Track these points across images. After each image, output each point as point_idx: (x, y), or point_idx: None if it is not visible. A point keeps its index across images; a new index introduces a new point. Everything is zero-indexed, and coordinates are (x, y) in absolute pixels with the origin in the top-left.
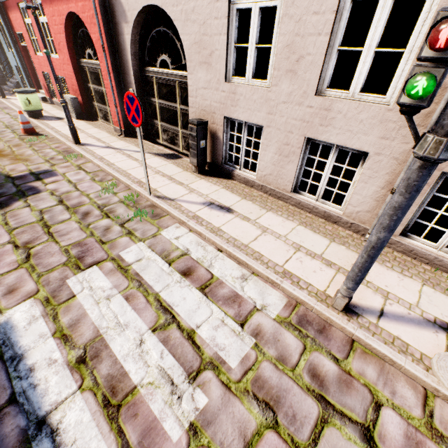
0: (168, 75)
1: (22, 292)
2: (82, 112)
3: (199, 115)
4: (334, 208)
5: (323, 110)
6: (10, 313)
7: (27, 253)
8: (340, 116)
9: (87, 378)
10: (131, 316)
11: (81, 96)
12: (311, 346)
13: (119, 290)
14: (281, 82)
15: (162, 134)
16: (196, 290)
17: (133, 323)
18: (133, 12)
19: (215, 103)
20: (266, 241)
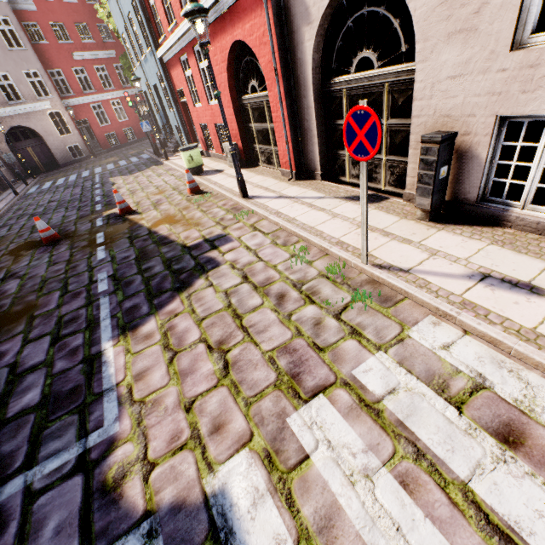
0: (370, 79)
1: (230, 432)
2: (241, 159)
3: (434, 126)
4: None
5: None
6: (224, 474)
7: (224, 359)
8: None
9: None
10: (429, 536)
11: (241, 140)
12: None
13: (380, 459)
14: None
15: (349, 168)
16: None
17: None
18: (321, 4)
19: (475, 98)
20: None
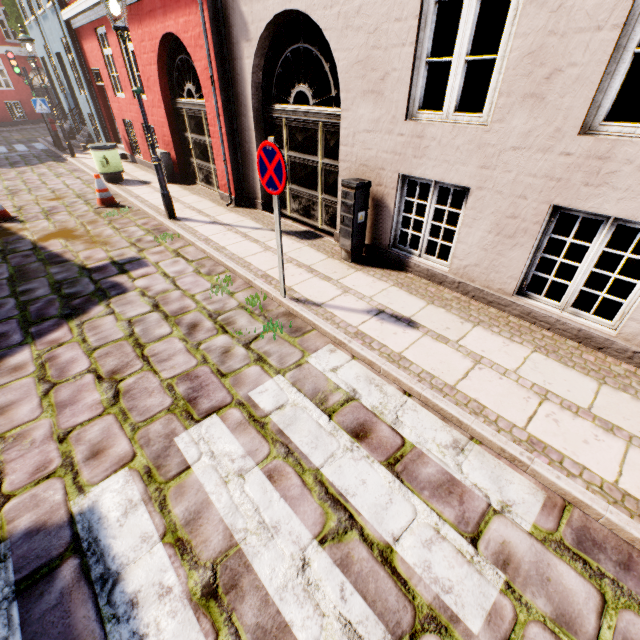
0: (307, 115)
1: (111, 456)
2: (174, 173)
3: (356, 172)
4: (598, 325)
5: (594, 158)
6: (96, 494)
7: (115, 388)
8: (629, 168)
9: (222, 629)
10: (280, 510)
11: (175, 150)
12: (615, 598)
13: (256, 461)
14: (512, 115)
15: (290, 201)
16: (380, 467)
17: (286, 525)
18: (259, 25)
19: (384, 154)
20: (484, 381)
